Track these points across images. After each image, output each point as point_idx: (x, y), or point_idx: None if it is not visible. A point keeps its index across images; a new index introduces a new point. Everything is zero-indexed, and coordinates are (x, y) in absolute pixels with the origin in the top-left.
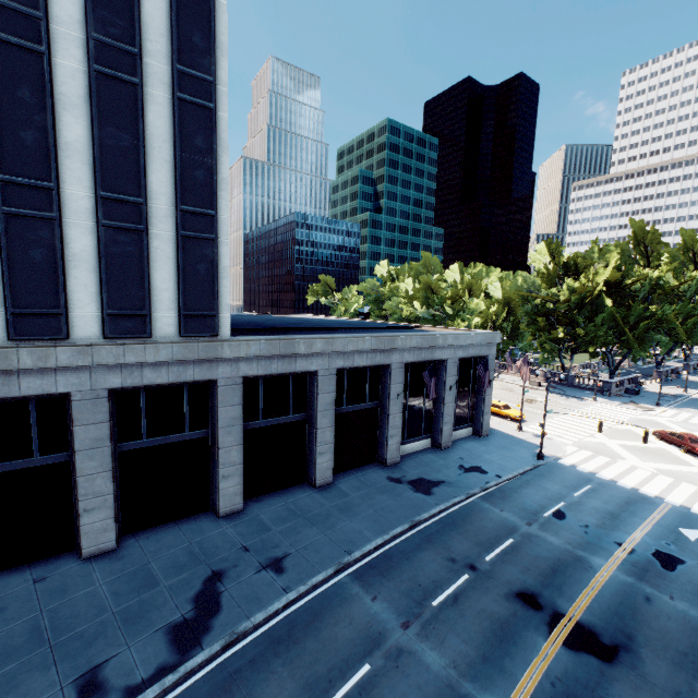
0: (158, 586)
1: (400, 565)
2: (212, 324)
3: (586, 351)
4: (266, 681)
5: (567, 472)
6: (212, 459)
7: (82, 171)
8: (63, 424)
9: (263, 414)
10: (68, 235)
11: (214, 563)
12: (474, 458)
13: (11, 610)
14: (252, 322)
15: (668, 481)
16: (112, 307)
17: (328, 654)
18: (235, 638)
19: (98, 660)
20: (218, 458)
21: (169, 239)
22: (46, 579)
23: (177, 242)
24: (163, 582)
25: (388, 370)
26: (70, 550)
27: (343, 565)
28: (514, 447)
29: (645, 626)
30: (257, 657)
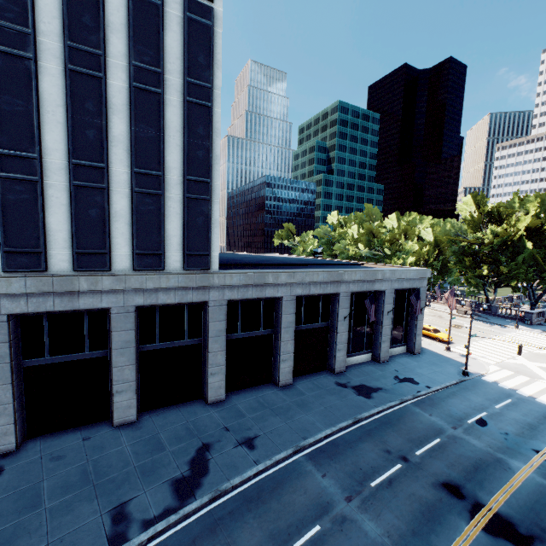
0: (165, 450)
1: (345, 452)
2: (206, 261)
3: (508, 286)
4: (241, 528)
5: (490, 387)
6: (203, 360)
7: (123, 155)
8: (105, 330)
9: (241, 329)
10: (112, 199)
11: (204, 437)
12: (408, 371)
13: (69, 457)
14: (233, 259)
15: None
16: (139, 248)
17: (288, 514)
18: (218, 494)
19: (125, 498)
20: (208, 360)
21: (178, 200)
22: (90, 438)
23: (183, 202)
24: (168, 448)
25: (337, 297)
26: (106, 419)
27: (299, 447)
28: (442, 364)
29: None
30: (235, 509)
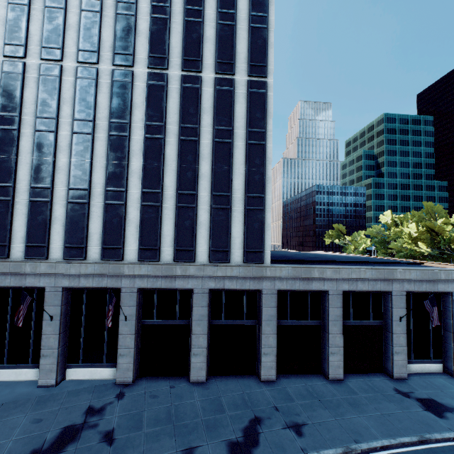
0: (224, 413)
1: None
2: (260, 256)
3: None
4: None
5: None
6: (257, 340)
7: (206, 185)
8: (189, 305)
9: (290, 316)
10: (199, 213)
11: (256, 410)
12: None
13: (160, 398)
14: (285, 255)
15: None
16: (213, 246)
17: None
18: None
19: (193, 444)
20: (261, 340)
21: (241, 211)
22: (174, 387)
23: (244, 212)
24: (227, 412)
25: (389, 296)
26: (185, 375)
27: (350, 449)
28: None
29: None
30: None
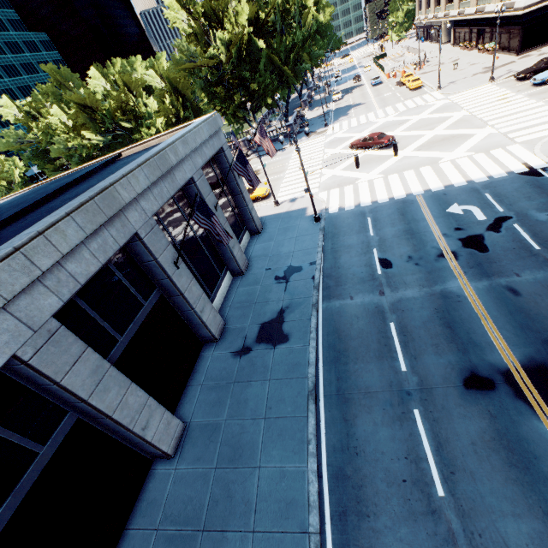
0: None
1: (361, 473)
2: None
3: (262, 106)
4: None
5: (345, 218)
6: None
7: None
8: None
9: None
10: None
11: None
12: (278, 260)
13: None
14: None
15: (397, 178)
16: None
17: None
18: None
19: None
20: None
21: None
22: None
23: None
24: None
25: (139, 243)
26: None
27: None
28: (291, 224)
29: (545, 320)
30: None
